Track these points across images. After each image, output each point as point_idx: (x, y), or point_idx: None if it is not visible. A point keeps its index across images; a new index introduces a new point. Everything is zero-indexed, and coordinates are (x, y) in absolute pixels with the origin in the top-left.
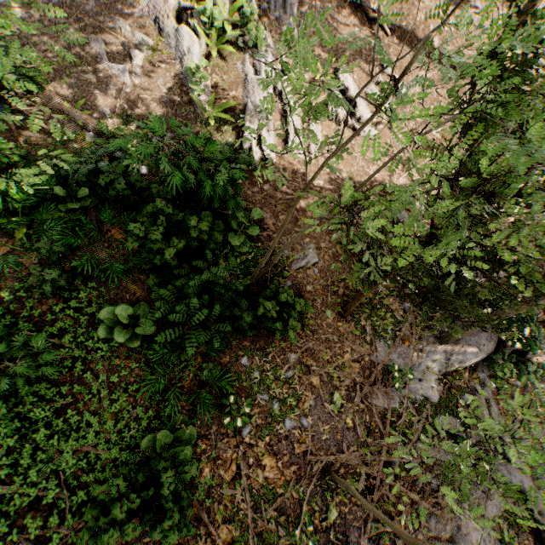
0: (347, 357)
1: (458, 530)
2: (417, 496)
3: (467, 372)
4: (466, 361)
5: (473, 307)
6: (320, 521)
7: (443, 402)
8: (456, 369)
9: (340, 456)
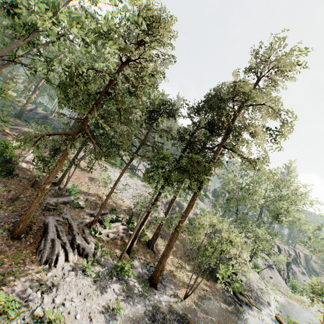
0: (29, 192)
1: (47, 219)
2: (38, 214)
3: (63, 205)
4: (62, 200)
5: (69, 196)
6: (6, 207)
7: (53, 205)
8: (60, 203)
9: (18, 201)
